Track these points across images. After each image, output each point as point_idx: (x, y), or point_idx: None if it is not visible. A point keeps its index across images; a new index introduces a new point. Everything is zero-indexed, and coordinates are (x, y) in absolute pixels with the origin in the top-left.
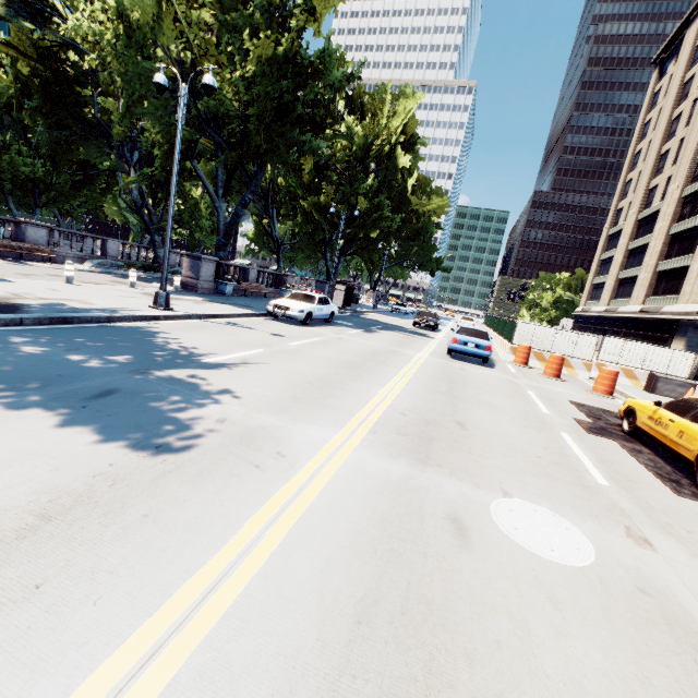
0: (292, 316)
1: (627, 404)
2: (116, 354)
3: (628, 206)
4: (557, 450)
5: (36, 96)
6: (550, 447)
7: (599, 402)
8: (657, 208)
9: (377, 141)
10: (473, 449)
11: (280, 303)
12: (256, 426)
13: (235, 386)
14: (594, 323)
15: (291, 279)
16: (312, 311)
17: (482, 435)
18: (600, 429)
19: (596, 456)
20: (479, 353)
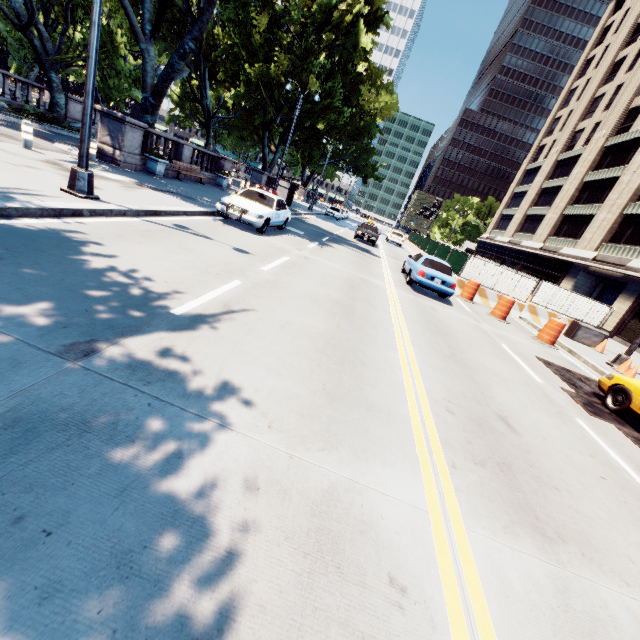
0: (249, 222)
1: (617, 381)
2: (26, 302)
3: (551, 144)
4: (603, 459)
5: None
6: (594, 453)
7: (553, 357)
8: (578, 153)
9: (340, 7)
10: (555, 480)
11: (235, 203)
12: (322, 495)
13: (241, 375)
14: (497, 251)
15: (229, 165)
16: (270, 217)
17: (537, 443)
18: (590, 405)
19: (629, 461)
20: (444, 291)
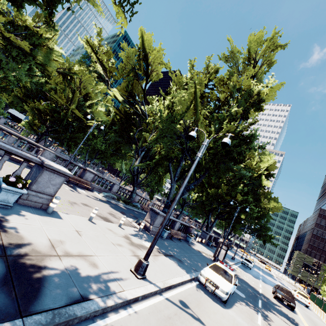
0: (219, 296)
1: None
2: None
3: None
4: None
5: (117, 126)
6: None
7: None
8: None
9: None
10: None
11: (210, 278)
12: None
13: None
14: None
15: (193, 230)
16: (231, 291)
17: None
18: None
19: None
20: None
